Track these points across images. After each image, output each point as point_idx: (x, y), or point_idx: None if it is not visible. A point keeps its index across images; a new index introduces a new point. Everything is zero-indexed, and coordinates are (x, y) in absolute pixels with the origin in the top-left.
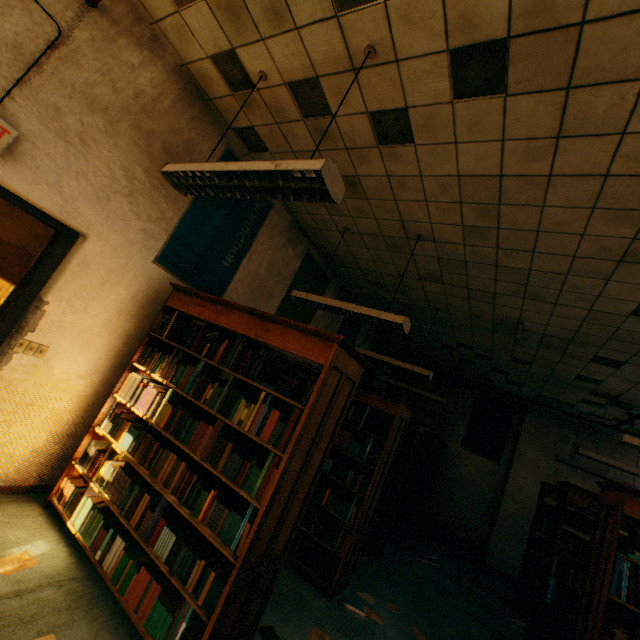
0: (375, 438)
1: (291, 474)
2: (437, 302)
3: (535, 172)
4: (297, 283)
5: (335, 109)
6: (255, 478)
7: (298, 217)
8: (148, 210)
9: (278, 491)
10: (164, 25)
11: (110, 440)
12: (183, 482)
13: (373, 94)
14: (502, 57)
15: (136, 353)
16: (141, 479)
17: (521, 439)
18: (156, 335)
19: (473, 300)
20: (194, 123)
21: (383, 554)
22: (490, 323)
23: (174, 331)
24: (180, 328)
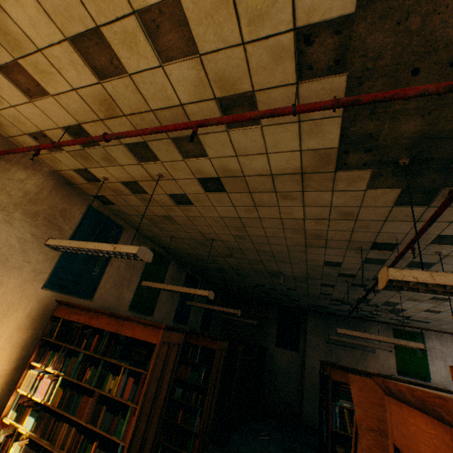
0: (207, 366)
1: (144, 416)
2: (236, 266)
3: (253, 216)
4: (147, 269)
5: (150, 192)
6: (122, 426)
7: (142, 231)
8: (36, 257)
9: (137, 430)
10: (42, 156)
11: (16, 426)
12: (74, 442)
13: (167, 188)
14: (220, 181)
15: (33, 354)
16: (43, 449)
17: (308, 332)
18: (47, 338)
19: (253, 264)
20: (65, 198)
21: (231, 442)
22: (267, 273)
23: (61, 333)
24: (65, 330)
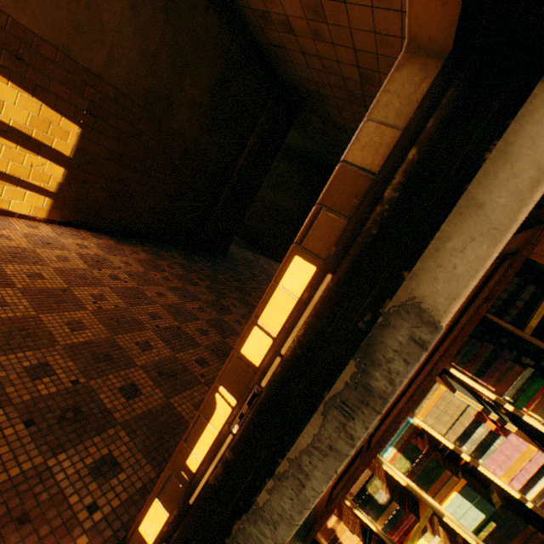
0: None
1: None
2: None
3: None
4: None
5: None
6: None
7: None
8: None
9: None
10: None
11: (432, 505)
12: None
13: None
14: None
15: (453, 351)
16: None
17: None
18: (510, 327)
19: None
20: None
21: None
22: None
23: None
24: None
